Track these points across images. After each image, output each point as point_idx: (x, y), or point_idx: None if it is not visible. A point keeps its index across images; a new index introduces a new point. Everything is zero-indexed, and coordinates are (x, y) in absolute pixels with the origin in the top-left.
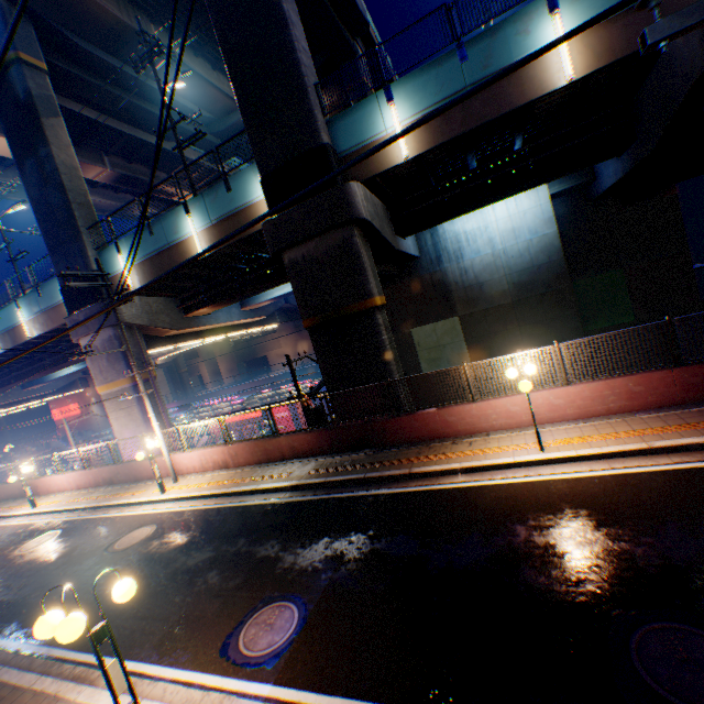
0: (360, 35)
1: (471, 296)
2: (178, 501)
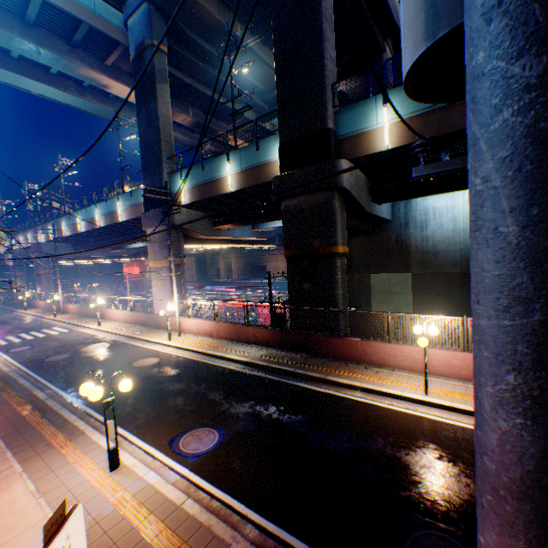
0: (390, 37)
1: (426, 259)
2: (177, 348)
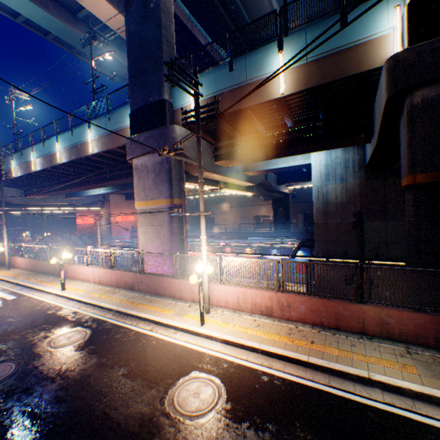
0: None
1: None
2: (226, 344)
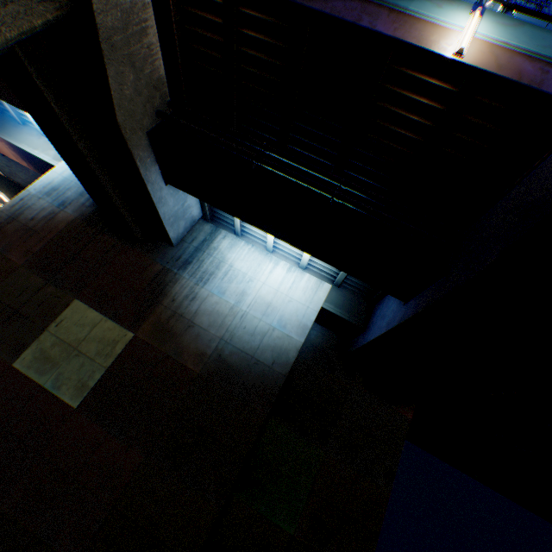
0: None
1: (172, 326)
2: None
